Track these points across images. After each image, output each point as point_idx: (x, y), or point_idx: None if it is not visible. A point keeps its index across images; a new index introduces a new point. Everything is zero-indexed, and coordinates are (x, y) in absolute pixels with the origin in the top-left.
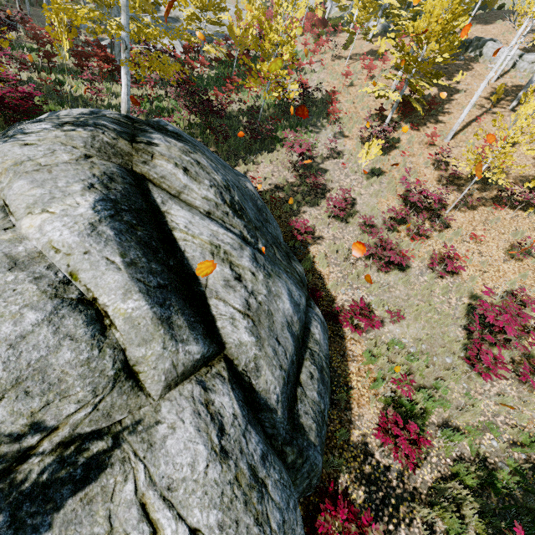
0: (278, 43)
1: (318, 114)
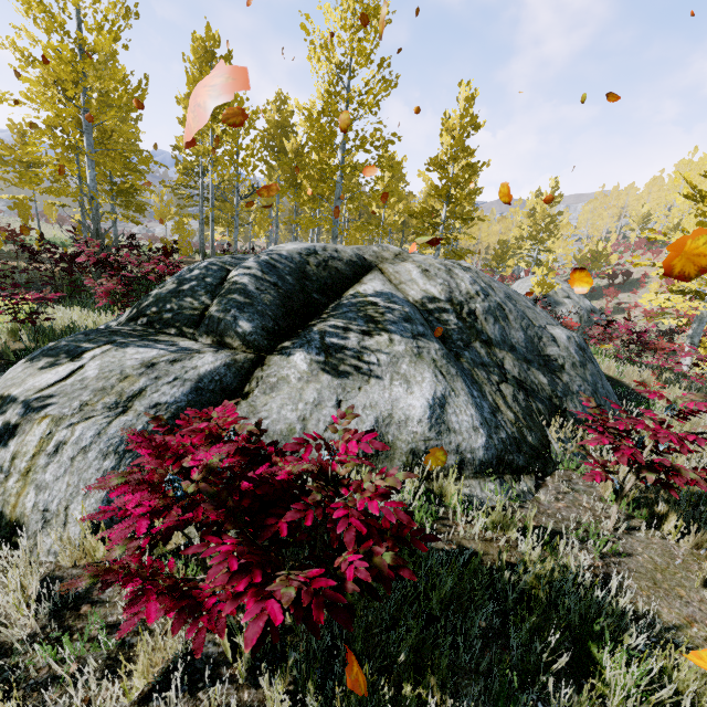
0: (599, 257)
1: (633, 285)
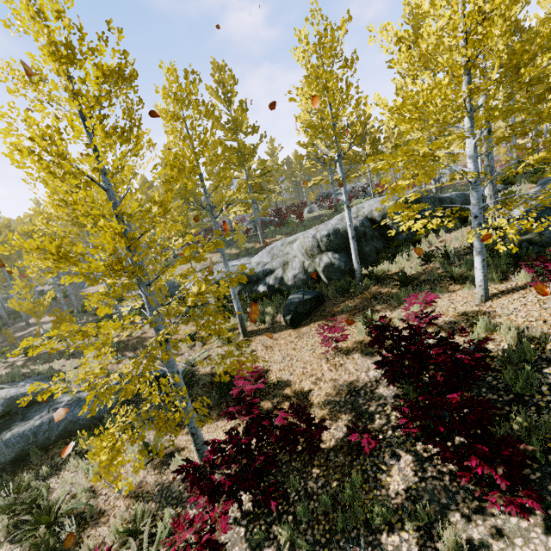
0: None
1: None
